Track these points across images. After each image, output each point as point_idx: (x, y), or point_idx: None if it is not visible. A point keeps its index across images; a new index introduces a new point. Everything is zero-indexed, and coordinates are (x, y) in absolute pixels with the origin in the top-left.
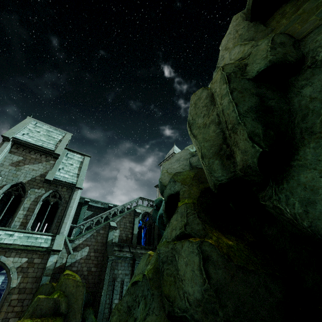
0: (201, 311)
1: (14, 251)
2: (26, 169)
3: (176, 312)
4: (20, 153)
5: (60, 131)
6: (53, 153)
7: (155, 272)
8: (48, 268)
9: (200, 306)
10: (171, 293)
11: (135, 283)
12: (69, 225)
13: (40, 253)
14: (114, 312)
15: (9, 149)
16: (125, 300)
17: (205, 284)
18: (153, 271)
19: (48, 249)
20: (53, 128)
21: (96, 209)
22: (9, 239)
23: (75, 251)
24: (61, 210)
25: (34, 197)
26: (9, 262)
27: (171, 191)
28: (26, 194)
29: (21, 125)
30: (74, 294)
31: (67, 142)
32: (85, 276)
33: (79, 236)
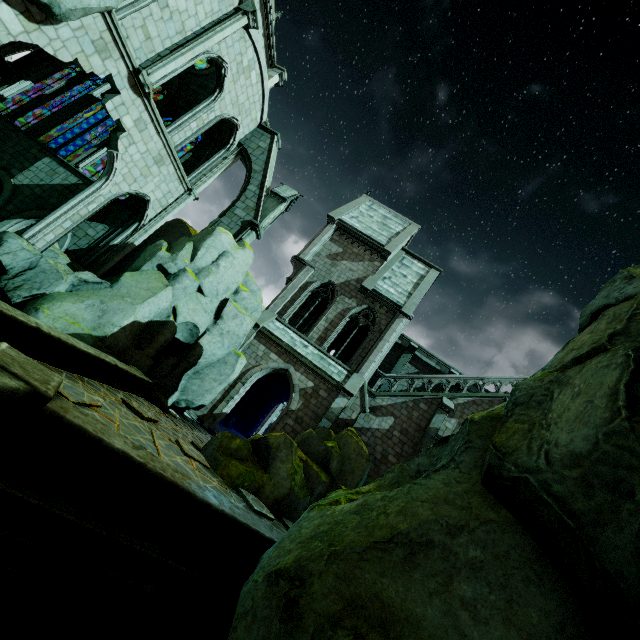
0: (576, 479)
1: (303, 366)
2: (342, 266)
3: (505, 469)
4: (342, 243)
5: (402, 220)
6: (381, 249)
7: (490, 418)
8: (331, 410)
9: (577, 467)
10: (511, 442)
11: (444, 440)
12: (374, 367)
13: (328, 386)
14: (393, 469)
15: (331, 235)
16: (416, 460)
17: (613, 419)
18: (487, 415)
19: (338, 385)
20: (392, 214)
21: (424, 368)
22: (302, 349)
23: (372, 414)
24: (369, 339)
25: (341, 309)
26: (295, 377)
27: (607, 300)
28: (334, 300)
29: (352, 205)
30: (352, 461)
31: (407, 237)
32: (376, 461)
33: (384, 393)
